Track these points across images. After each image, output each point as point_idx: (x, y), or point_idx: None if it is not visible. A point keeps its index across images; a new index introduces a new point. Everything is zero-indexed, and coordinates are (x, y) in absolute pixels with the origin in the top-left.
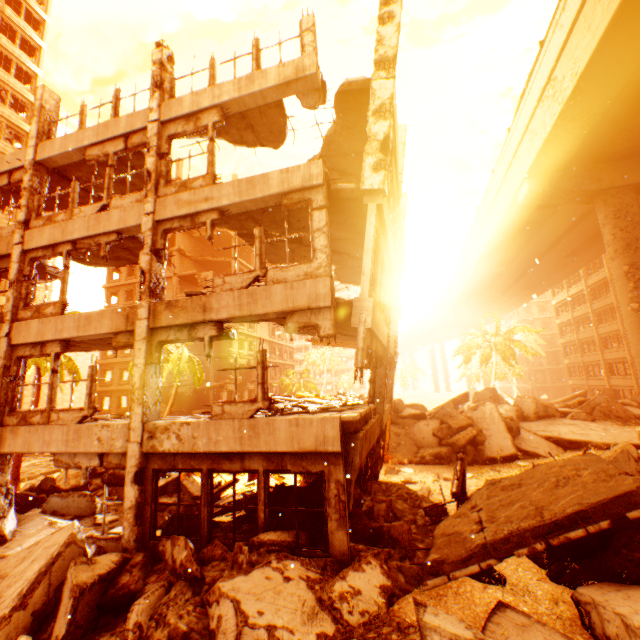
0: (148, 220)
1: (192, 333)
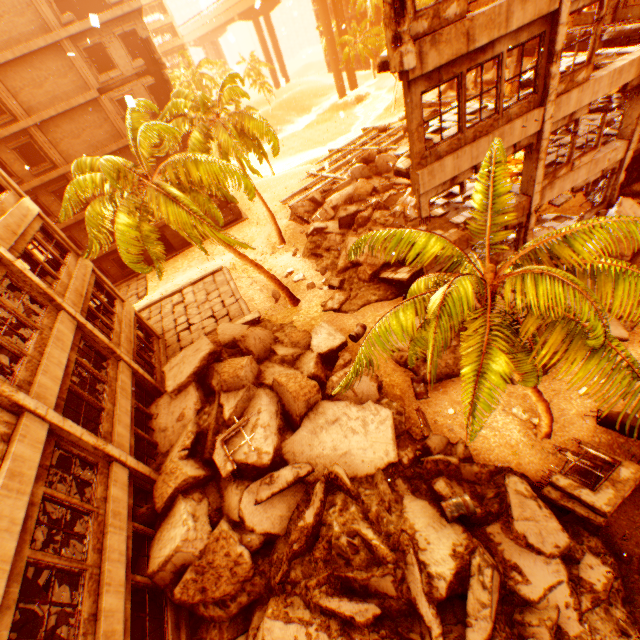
0: None
1: None
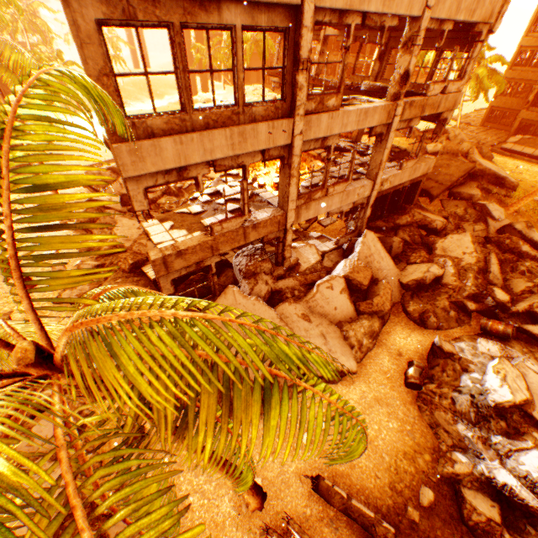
0: (427, 17)
1: (409, 124)
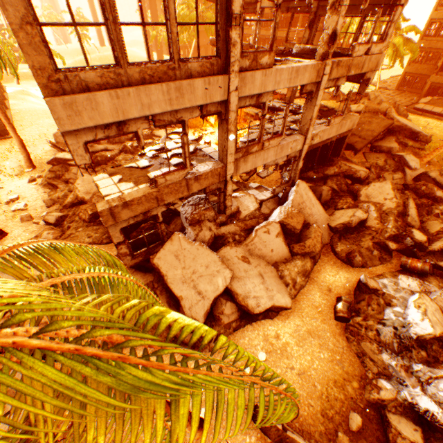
0: None
1: (336, 83)
